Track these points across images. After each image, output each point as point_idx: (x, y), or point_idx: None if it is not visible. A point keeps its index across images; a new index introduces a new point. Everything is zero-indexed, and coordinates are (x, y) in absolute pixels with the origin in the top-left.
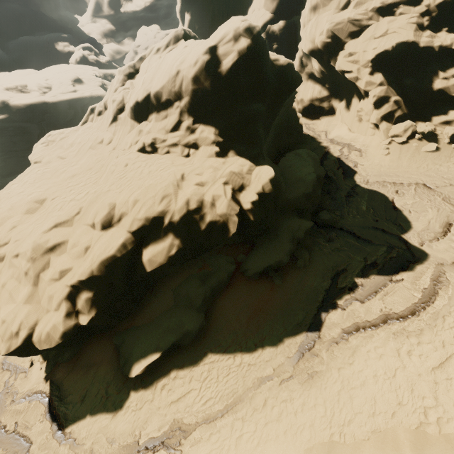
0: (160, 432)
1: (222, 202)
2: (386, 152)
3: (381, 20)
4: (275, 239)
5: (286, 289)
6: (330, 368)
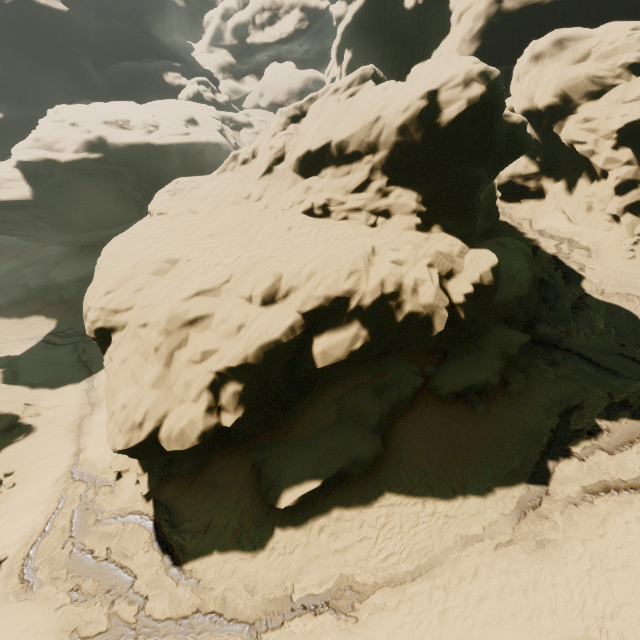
0: (322, 588)
1: (428, 289)
2: (630, 255)
3: (634, 80)
4: (477, 351)
5: (494, 422)
6: (569, 538)
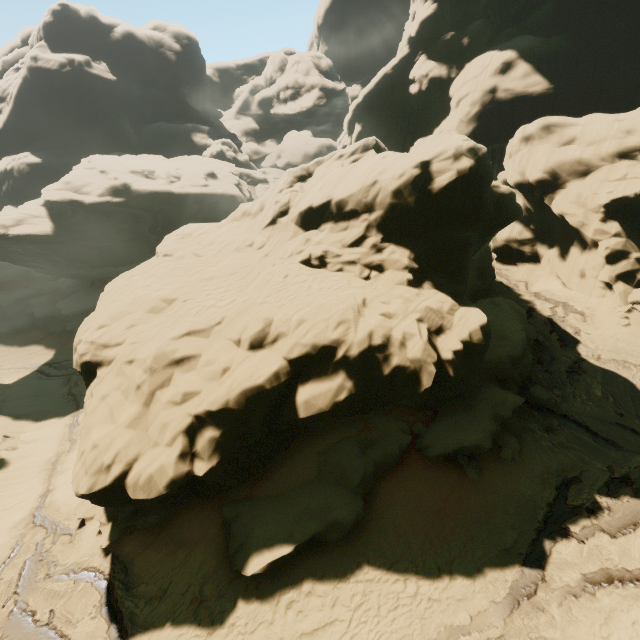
0: None
1: (416, 343)
2: (624, 322)
3: (617, 163)
4: (469, 411)
5: (485, 490)
6: (568, 637)
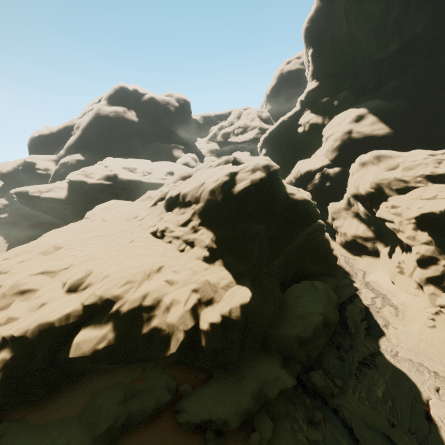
0: None
1: (177, 310)
2: (430, 324)
3: (430, 186)
4: (237, 382)
5: None
6: None
